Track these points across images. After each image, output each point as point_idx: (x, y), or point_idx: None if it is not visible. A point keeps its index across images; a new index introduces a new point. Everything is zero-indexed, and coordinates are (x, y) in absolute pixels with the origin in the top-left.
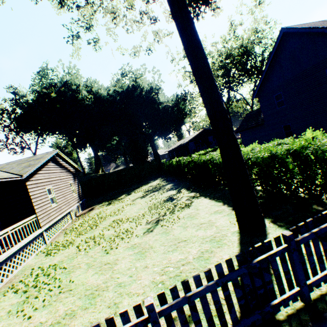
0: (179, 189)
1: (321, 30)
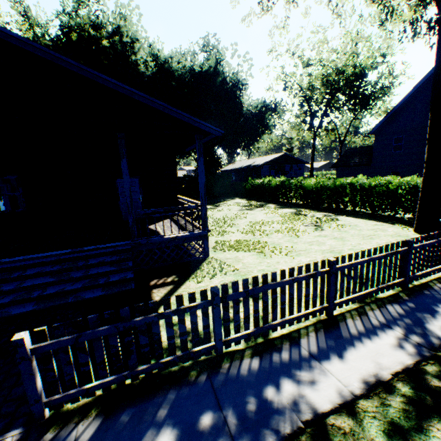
0: (294, 209)
1: None
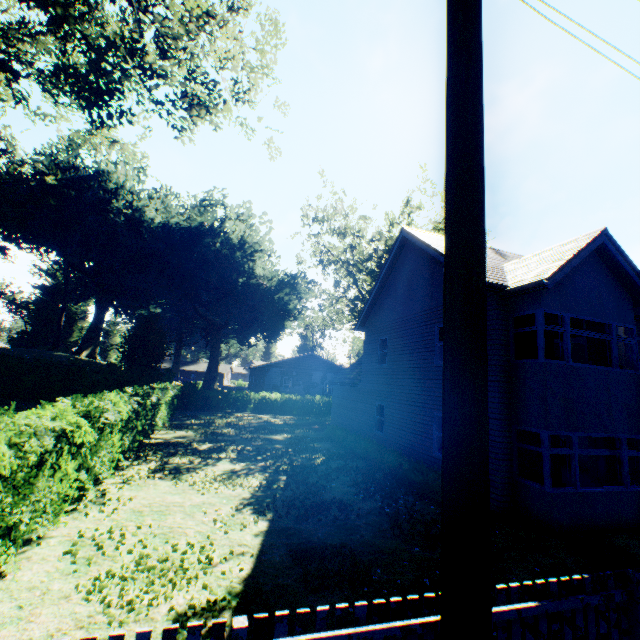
0: None
1: (436, 254)
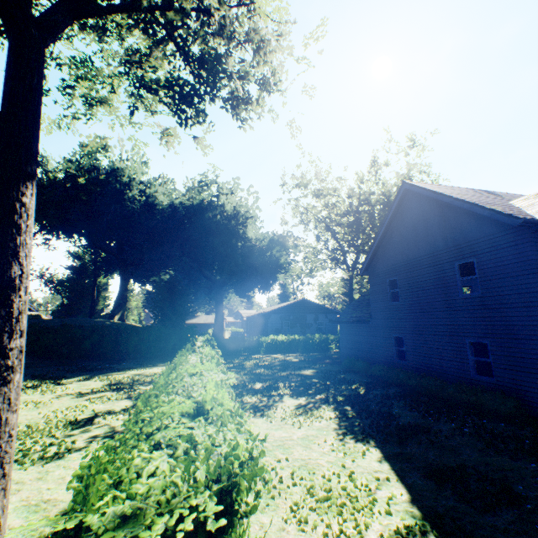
0: None
1: (449, 200)
